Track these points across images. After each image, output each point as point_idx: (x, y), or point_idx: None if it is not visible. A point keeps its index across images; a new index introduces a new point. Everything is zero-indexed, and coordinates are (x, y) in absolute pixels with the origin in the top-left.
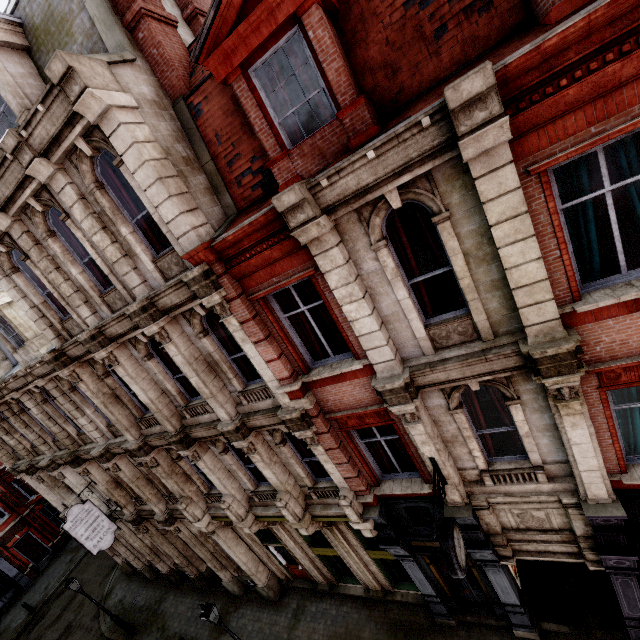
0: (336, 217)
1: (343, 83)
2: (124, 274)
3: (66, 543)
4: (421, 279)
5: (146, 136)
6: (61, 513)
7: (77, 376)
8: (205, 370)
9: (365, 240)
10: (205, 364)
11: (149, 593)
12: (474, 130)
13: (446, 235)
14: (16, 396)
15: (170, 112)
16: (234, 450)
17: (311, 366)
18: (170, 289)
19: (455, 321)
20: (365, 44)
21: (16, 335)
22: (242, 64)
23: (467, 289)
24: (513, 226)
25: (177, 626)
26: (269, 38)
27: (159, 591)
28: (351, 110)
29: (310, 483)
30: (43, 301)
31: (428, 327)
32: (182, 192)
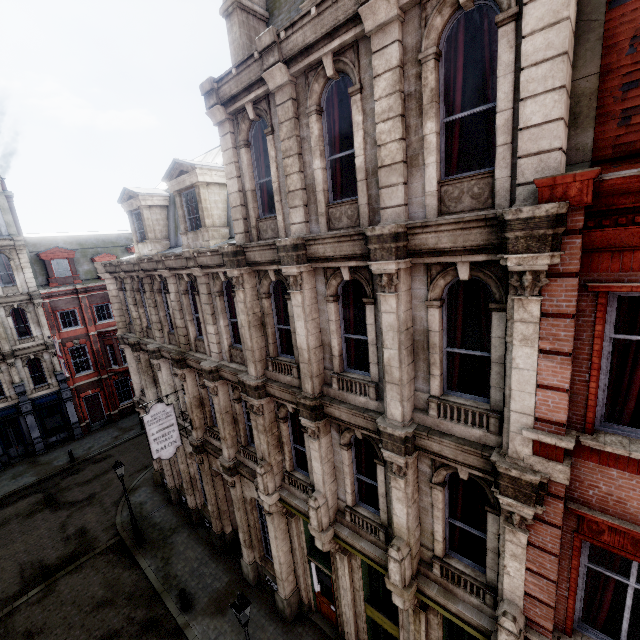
0: None
1: None
2: (385, 185)
3: (119, 419)
4: None
5: None
6: (135, 397)
7: (242, 282)
8: (408, 348)
9: None
10: (410, 340)
11: (167, 515)
12: None
13: None
14: (166, 275)
15: None
16: (354, 449)
17: (596, 425)
18: (452, 225)
19: None
20: None
21: (194, 218)
22: None
23: None
24: None
25: (180, 569)
26: None
27: (176, 520)
28: None
29: (441, 552)
30: (253, 189)
31: None
32: (567, 92)
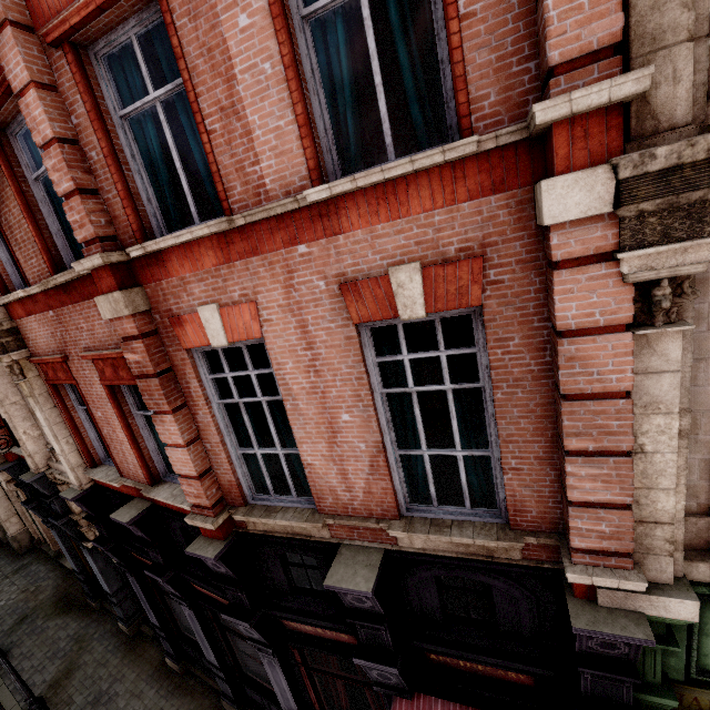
0: None
1: None
2: None
3: None
4: None
5: None
6: None
7: None
8: None
9: None
10: None
11: None
12: None
13: None
14: None
15: None
16: None
17: None
18: None
19: None
20: None
21: None
22: None
23: None
24: None
25: None
26: None
27: None
28: None
29: None
30: None
31: None
32: None
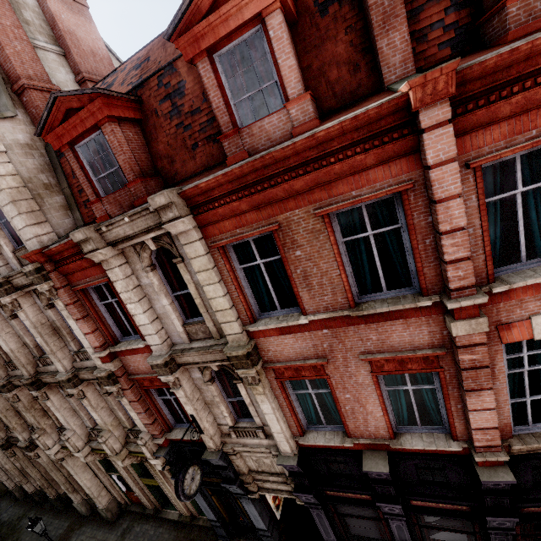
0: (118, 248)
1: (128, 168)
2: None
3: None
4: (179, 293)
5: (8, 171)
6: None
7: None
8: (49, 333)
9: (141, 264)
10: (50, 328)
11: (15, 510)
12: (170, 221)
13: (183, 271)
14: None
15: (41, 151)
16: None
17: (120, 340)
18: (20, 274)
19: (198, 324)
20: (157, 141)
21: None
22: (70, 142)
23: (200, 305)
24: (207, 275)
25: (28, 540)
26: (85, 133)
27: (23, 509)
28: (134, 184)
29: (129, 425)
30: None
31: (184, 325)
32: (33, 210)
